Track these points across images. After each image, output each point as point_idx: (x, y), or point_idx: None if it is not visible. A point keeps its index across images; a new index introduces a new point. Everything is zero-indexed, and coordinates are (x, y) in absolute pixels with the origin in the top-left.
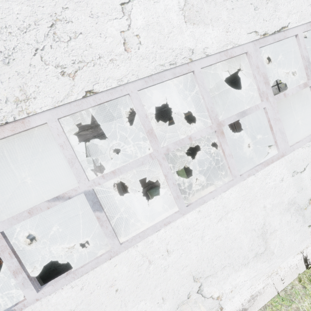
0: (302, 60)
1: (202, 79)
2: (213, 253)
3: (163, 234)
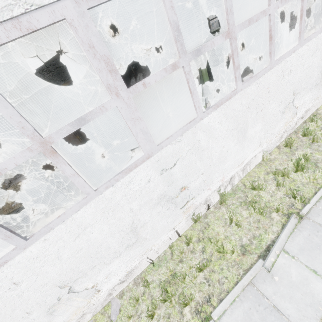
0: (171, 27)
1: None
2: (77, 263)
3: (0, 275)
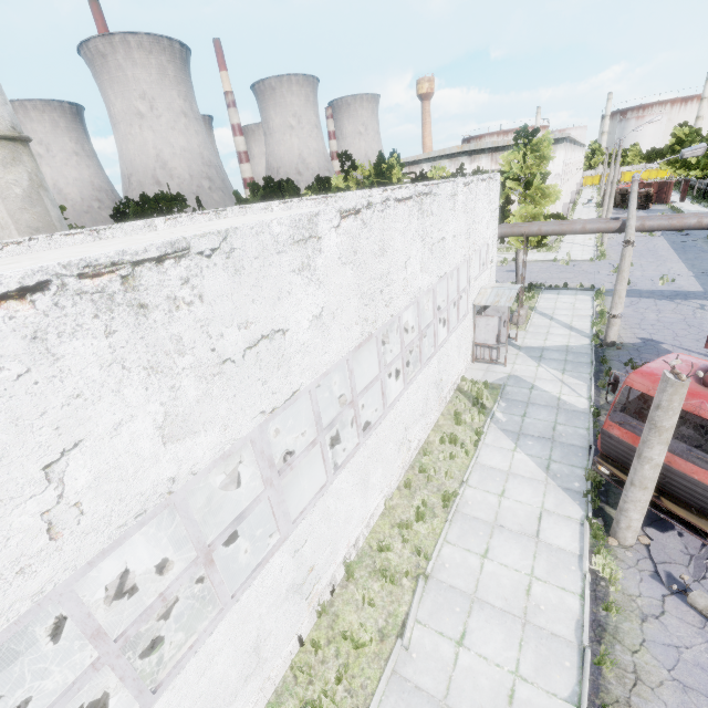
0: (314, 415)
1: (187, 507)
2: None
3: None
